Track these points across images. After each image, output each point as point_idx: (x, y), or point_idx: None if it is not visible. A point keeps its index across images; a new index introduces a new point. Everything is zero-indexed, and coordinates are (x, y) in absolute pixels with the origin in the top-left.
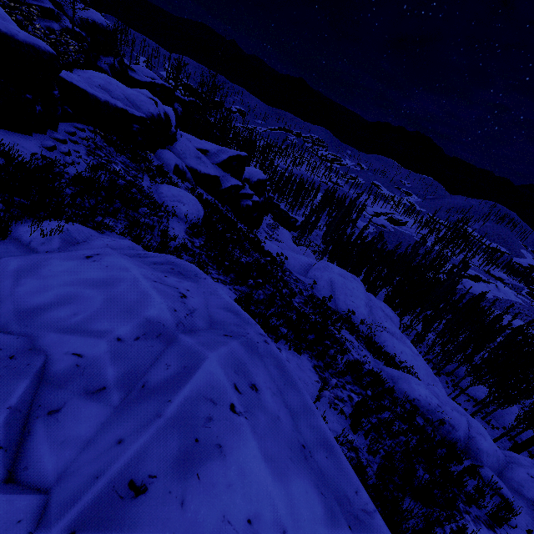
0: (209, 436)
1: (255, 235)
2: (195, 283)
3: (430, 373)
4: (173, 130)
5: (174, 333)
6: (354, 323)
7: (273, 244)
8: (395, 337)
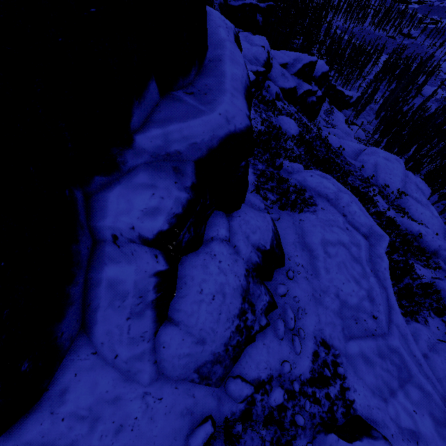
0: (349, 204)
1: (325, 137)
2: (331, 181)
3: (444, 229)
4: (271, 62)
5: (337, 192)
6: (386, 193)
7: (329, 130)
8: (420, 204)
